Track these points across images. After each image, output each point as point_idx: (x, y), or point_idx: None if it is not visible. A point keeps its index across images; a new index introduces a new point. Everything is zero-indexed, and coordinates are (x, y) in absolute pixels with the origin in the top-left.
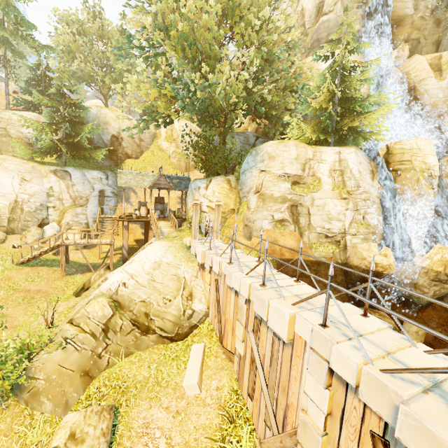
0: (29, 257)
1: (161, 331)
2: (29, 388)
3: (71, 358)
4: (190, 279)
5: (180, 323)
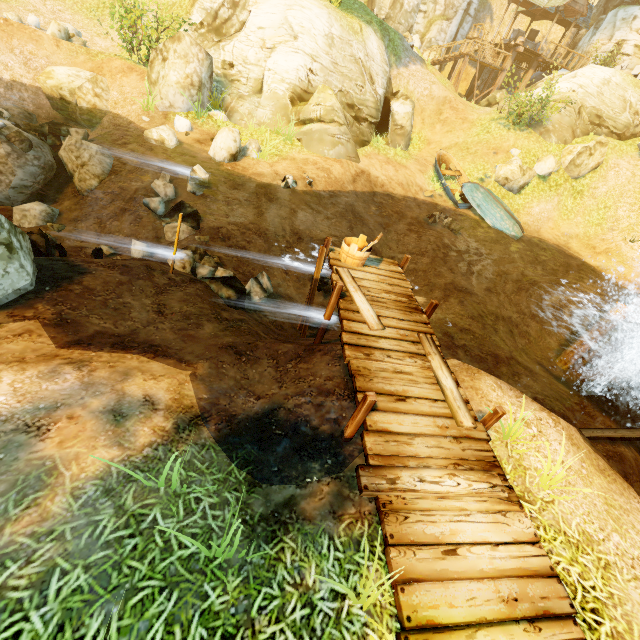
0: (440, 60)
1: (614, 128)
2: (544, 126)
3: (564, 119)
4: (636, 102)
5: (629, 127)
